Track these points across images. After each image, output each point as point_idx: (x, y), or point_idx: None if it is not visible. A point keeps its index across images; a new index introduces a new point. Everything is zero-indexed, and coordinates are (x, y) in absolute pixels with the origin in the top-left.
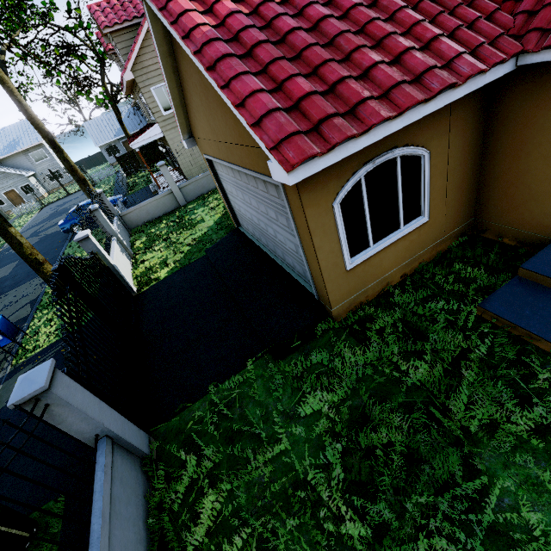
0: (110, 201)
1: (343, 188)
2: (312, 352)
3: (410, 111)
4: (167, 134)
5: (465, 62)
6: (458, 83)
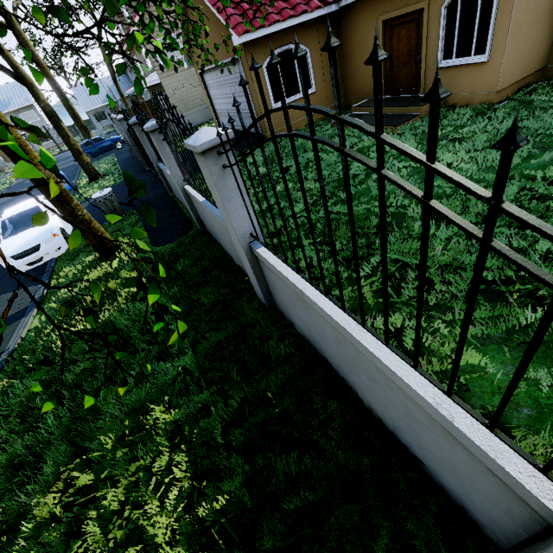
0: (114, 138)
1: (267, 59)
2: (256, 150)
3: (289, 20)
4: (163, 81)
5: (313, 3)
6: (310, 11)
